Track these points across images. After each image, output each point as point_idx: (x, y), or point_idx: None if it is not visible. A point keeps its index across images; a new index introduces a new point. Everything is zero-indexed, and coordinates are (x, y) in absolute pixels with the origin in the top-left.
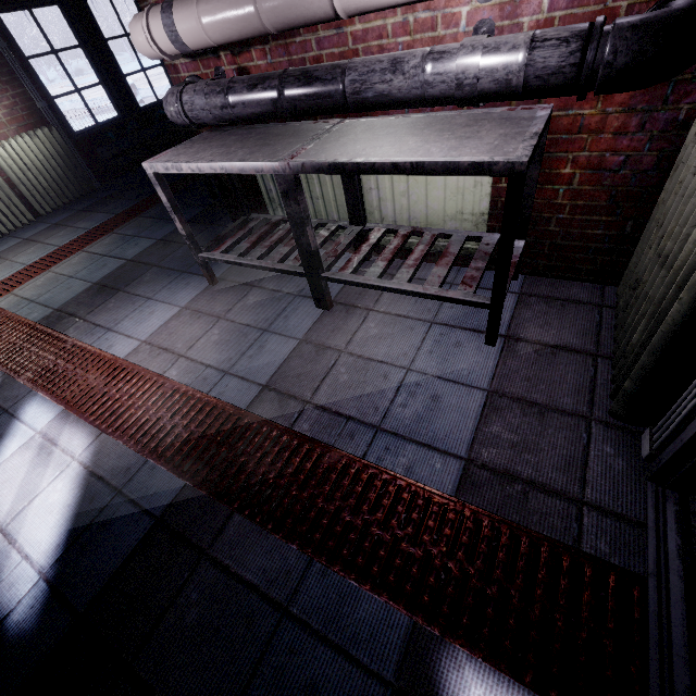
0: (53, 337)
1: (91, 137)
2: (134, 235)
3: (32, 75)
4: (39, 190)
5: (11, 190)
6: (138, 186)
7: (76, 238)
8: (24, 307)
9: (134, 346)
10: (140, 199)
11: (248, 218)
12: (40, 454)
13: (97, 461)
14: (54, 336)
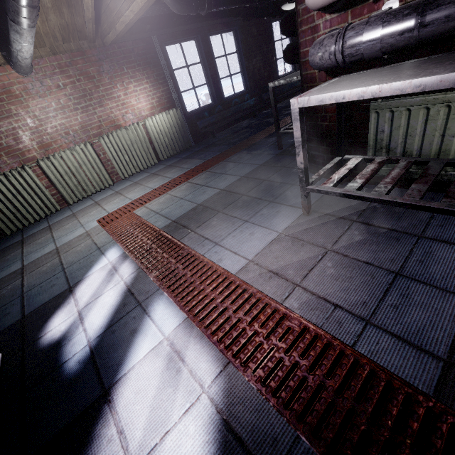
0: (173, 243)
1: (196, 115)
2: (222, 173)
3: (173, 79)
4: (163, 145)
5: (150, 145)
6: (218, 144)
7: (182, 174)
8: (152, 216)
9: (242, 263)
10: (222, 151)
11: (342, 158)
12: (169, 367)
13: (230, 406)
14: (174, 242)
